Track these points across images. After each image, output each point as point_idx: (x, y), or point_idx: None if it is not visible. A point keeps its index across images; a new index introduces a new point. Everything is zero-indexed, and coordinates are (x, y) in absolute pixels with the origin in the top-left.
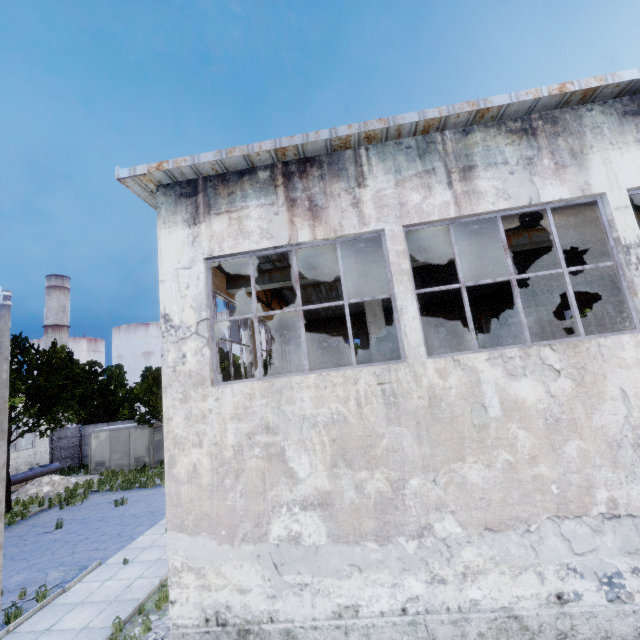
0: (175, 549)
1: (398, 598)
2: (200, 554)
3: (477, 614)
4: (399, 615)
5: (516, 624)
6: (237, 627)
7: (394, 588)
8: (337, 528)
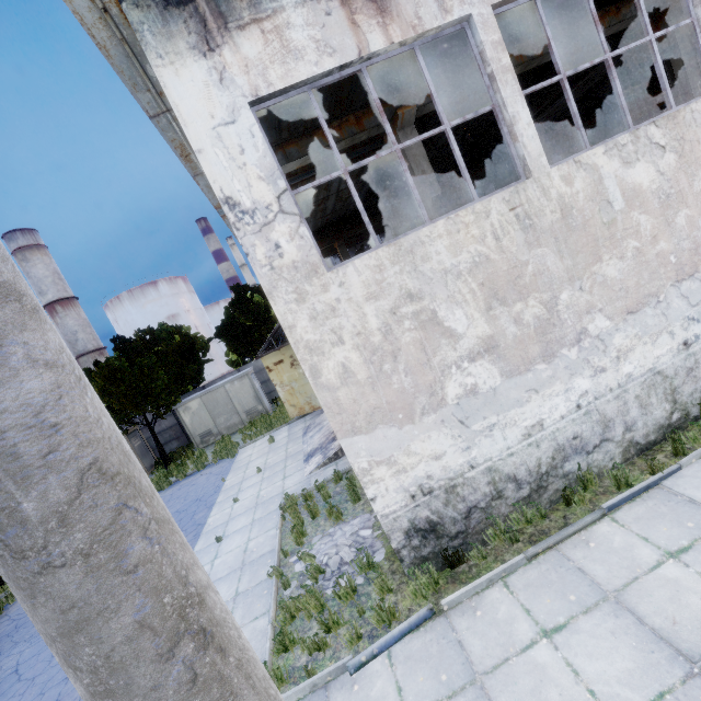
0: (355, 453)
1: (572, 399)
2: (384, 446)
3: (632, 383)
4: (575, 412)
5: (659, 377)
6: (443, 488)
7: (567, 393)
8: (507, 365)
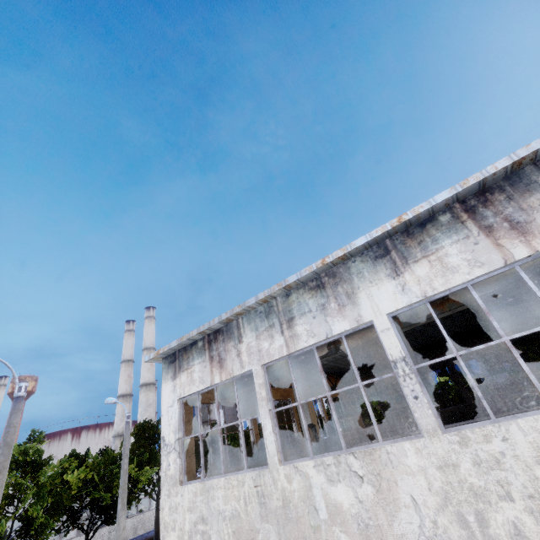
0: None
1: None
2: None
3: None
4: None
5: None
6: None
7: None
8: None
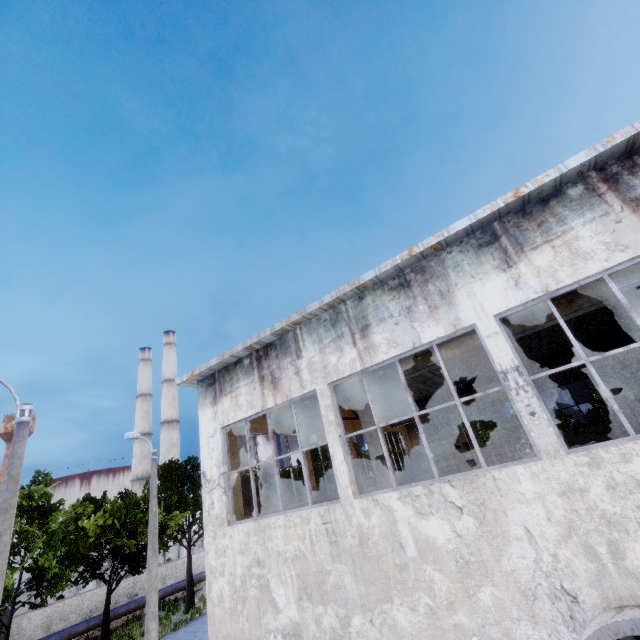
0: None
1: None
2: None
3: None
4: None
5: None
6: None
7: None
8: None
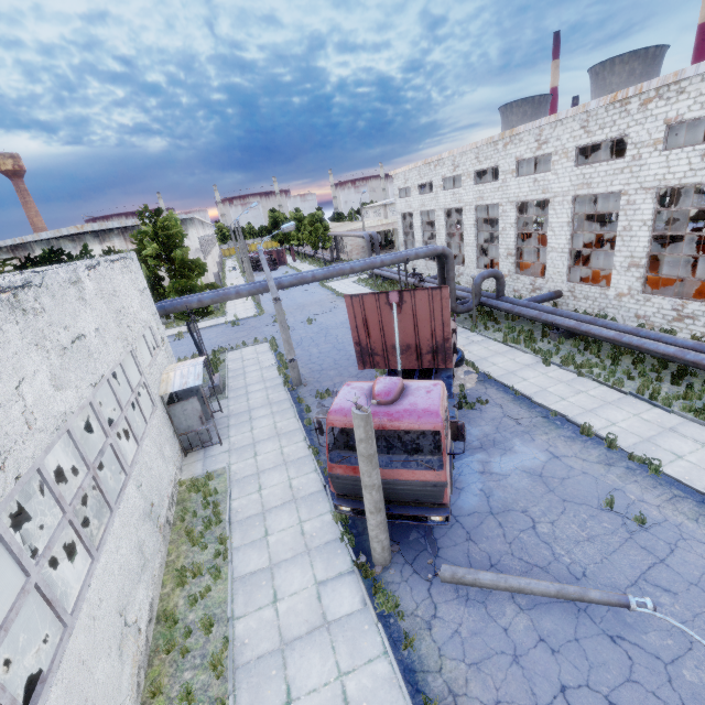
0: None
1: None
2: None
3: None
4: None
5: None
6: None
7: None
8: None
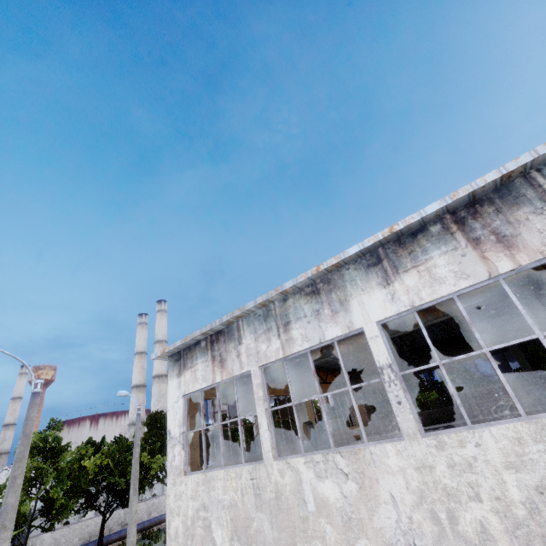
0: None
1: None
2: None
3: None
4: None
5: None
6: None
7: None
8: None
